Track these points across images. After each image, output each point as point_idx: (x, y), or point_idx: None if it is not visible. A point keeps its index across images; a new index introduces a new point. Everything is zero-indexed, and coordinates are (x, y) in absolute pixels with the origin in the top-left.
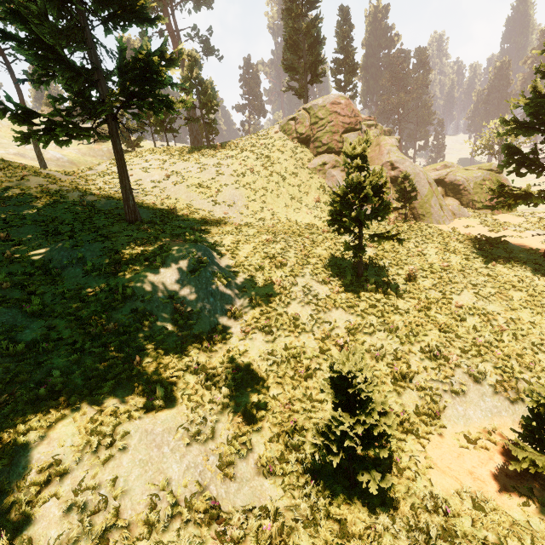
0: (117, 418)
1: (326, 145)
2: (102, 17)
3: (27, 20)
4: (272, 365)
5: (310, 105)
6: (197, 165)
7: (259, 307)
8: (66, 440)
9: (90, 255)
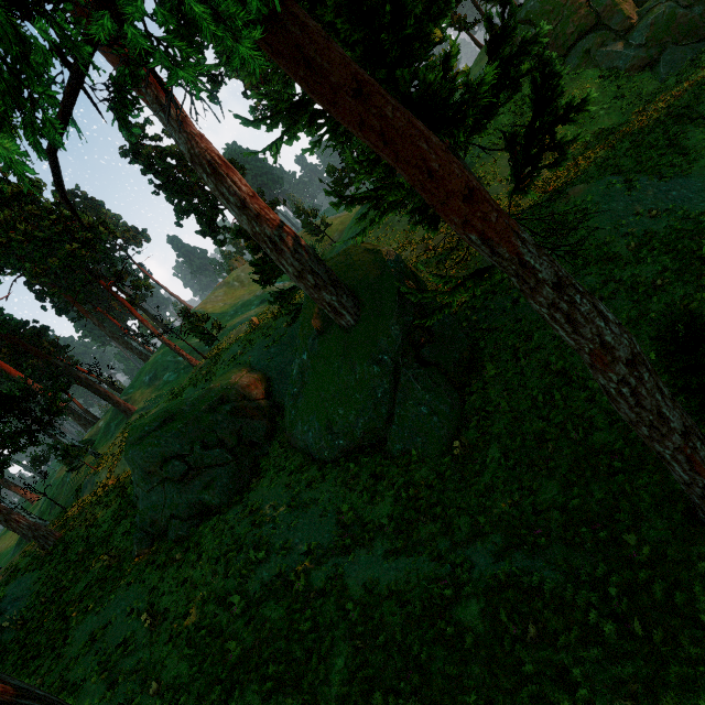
0: None
1: (574, 31)
2: None
3: None
4: None
5: (525, 11)
6: None
7: None
8: None
9: None
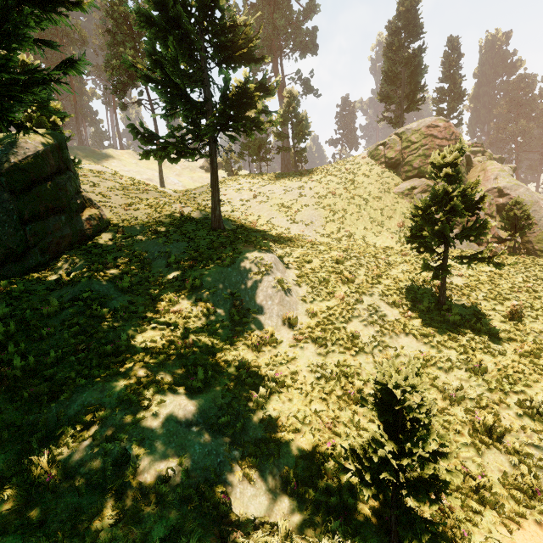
0: (158, 386)
1: (417, 169)
2: (218, 60)
3: (164, 67)
4: (319, 379)
5: (403, 129)
6: (283, 188)
7: (316, 318)
8: (114, 393)
9: (176, 251)
